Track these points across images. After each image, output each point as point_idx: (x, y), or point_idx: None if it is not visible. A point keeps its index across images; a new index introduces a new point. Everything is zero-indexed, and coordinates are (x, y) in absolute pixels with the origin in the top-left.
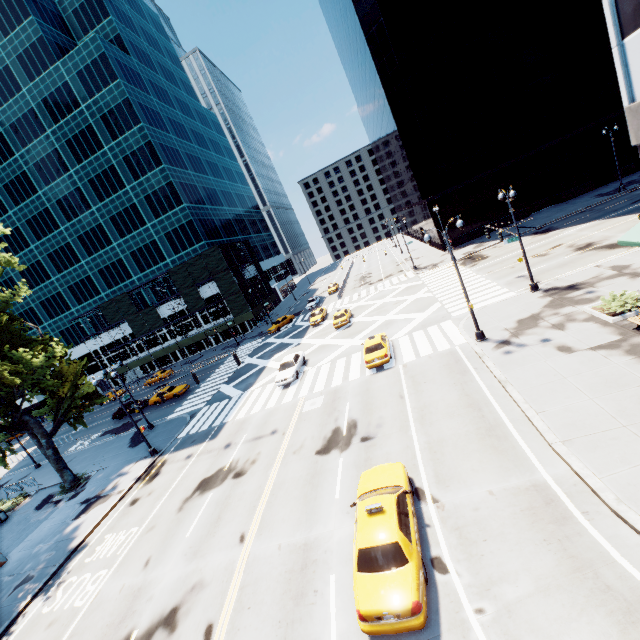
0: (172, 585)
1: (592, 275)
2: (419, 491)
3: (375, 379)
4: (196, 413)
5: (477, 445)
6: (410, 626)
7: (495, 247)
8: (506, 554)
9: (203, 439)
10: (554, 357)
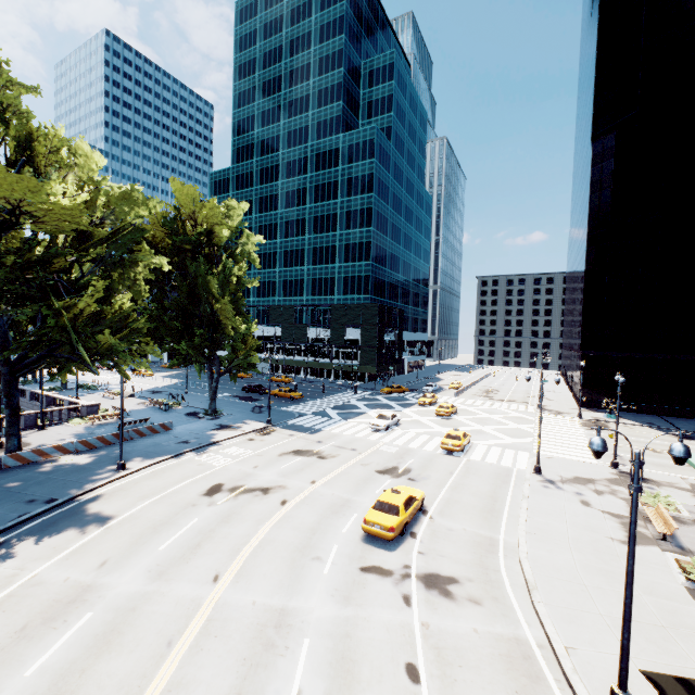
0: (268, 480)
1: (669, 480)
2: (425, 511)
3: (441, 457)
4: (303, 415)
5: (477, 512)
6: (385, 535)
7: (626, 426)
8: (450, 547)
9: (304, 431)
10: (572, 503)
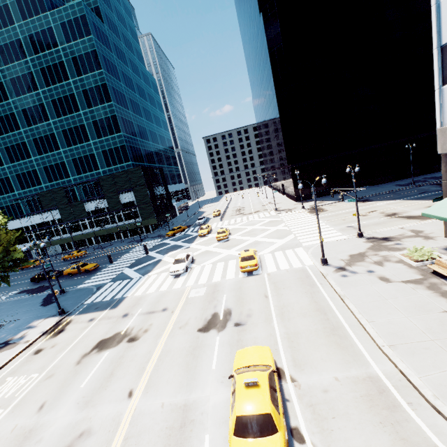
0: (62, 430)
1: (398, 233)
2: (280, 371)
3: (246, 281)
4: (102, 286)
5: (324, 340)
6: None
7: (331, 205)
8: (351, 431)
9: (105, 307)
10: (377, 284)
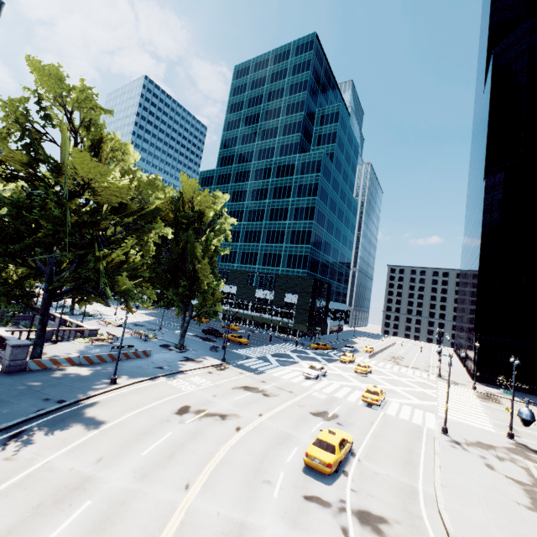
0: (225, 408)
1: None
2: (353, 453)
3: (362, 408)
4: (249, 358)
5: (396, 460)
6: (323, 469)
7: (515, 402)
8: (377, 488)
9: (251, 371)
10: (478, 464)
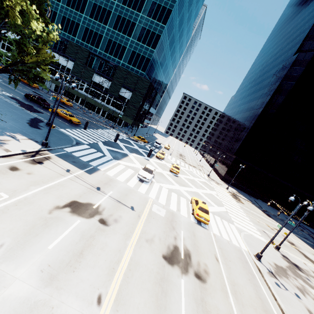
0: (17, 304)
1: (305, 268)
2: None
3: (197, 228)
4: (80, 144)
5: None
6: None
7: (246, 201)
8: None
9: (81, 167)
10: None
